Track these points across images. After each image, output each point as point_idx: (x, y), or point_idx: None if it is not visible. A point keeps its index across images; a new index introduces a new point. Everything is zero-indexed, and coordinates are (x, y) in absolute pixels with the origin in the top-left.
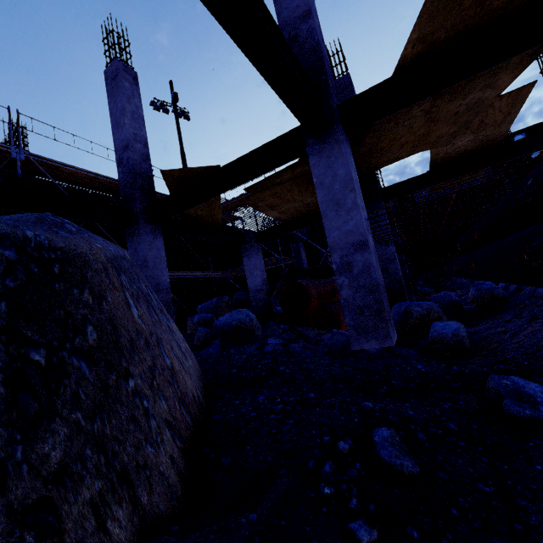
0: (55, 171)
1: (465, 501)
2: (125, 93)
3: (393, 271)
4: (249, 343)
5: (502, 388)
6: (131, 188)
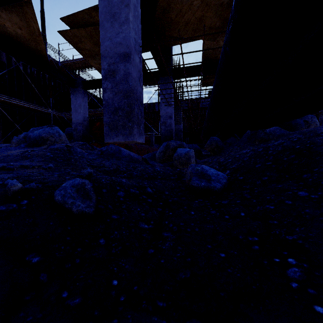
0: None
1: (118, 234)
2: None
3: (169, 124)
4: None
5: (194, 171)
6: None
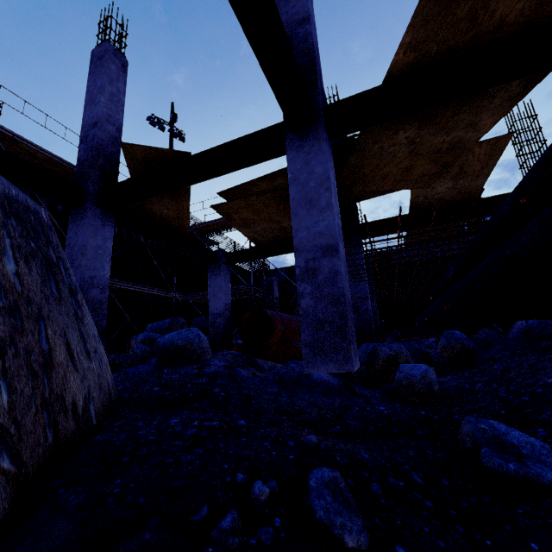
0: (14, 147)
1: None
2: (109, 74)
3: (364, 310)
4: (190, 365)
5: (480, 433)
6: (89, 167)
